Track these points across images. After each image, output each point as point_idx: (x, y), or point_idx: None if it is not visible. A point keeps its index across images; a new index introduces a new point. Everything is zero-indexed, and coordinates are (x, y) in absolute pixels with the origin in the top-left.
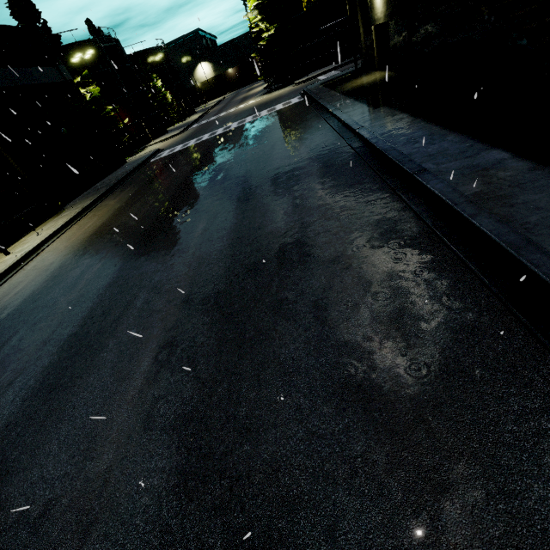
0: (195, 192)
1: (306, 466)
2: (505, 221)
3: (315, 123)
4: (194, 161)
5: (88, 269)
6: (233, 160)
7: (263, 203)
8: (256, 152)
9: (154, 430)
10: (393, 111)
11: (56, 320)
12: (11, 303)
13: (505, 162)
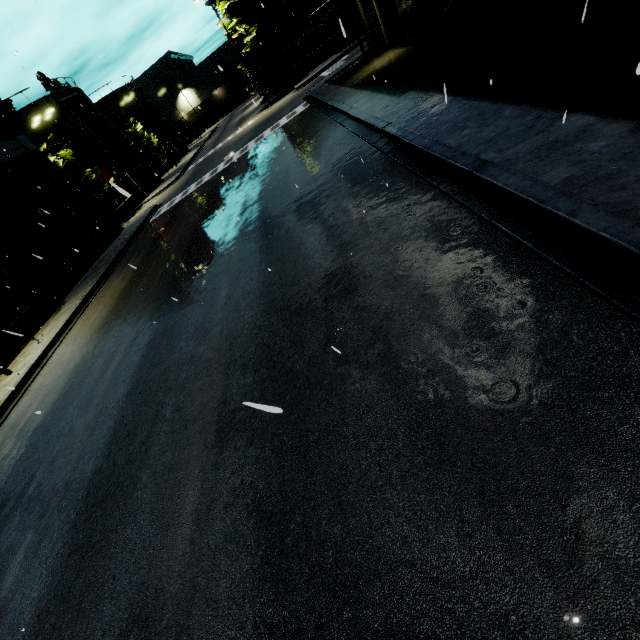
0: (207, 250)
1: (438, 637)
2: (621, 211)
3: (331, 131)
4: (199, 211)
5: (102, 376)
6: (243, 200)
7: (291, 248)
8: (268, 184)
9: (219, 602)
10: (422, 94)
11: (75, 452)
12: (22, 438)
13: (593, 129)
